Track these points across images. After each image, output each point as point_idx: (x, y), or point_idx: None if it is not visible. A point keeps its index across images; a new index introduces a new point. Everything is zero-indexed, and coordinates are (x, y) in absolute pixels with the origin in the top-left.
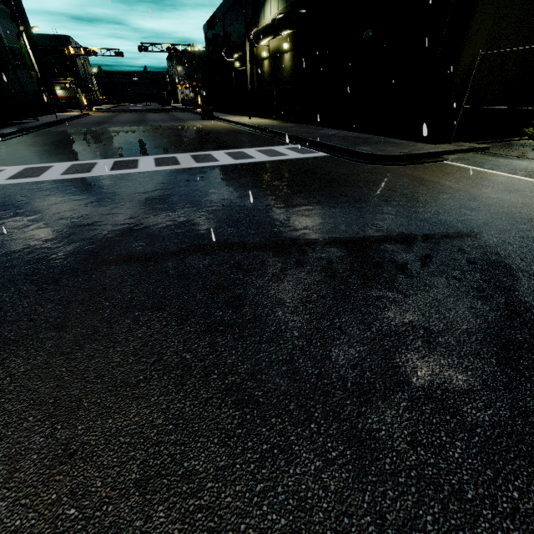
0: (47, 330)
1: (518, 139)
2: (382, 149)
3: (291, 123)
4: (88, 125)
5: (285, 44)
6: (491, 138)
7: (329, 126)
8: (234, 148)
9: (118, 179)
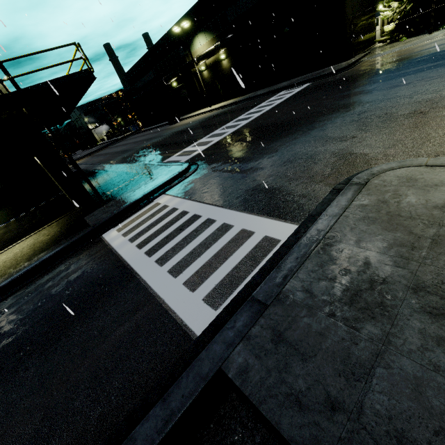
0: (368, 94)
1: (372, 47)
2: (334, 69)
3: (247, 94)
4: (119, 153)
5: (222, 56)
6: (363, 50)
7: (275, 83)
8: (261, 103)
9: (265, 115)
